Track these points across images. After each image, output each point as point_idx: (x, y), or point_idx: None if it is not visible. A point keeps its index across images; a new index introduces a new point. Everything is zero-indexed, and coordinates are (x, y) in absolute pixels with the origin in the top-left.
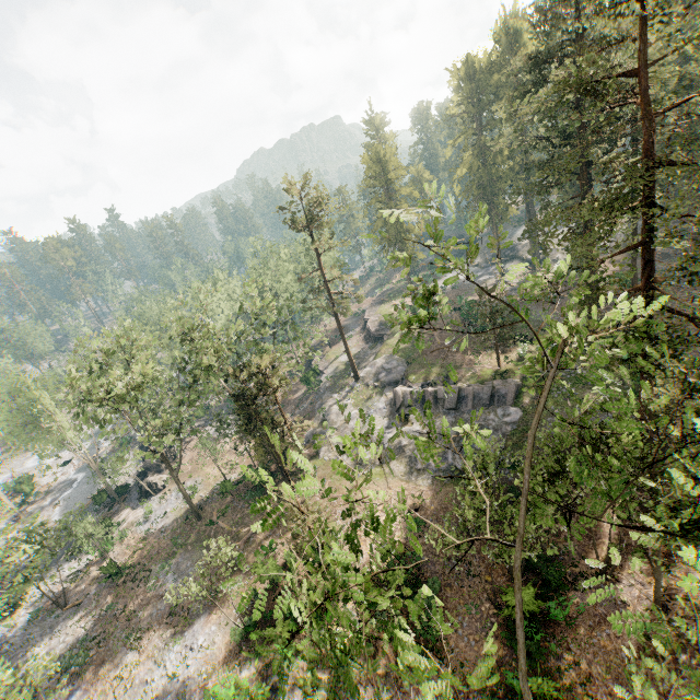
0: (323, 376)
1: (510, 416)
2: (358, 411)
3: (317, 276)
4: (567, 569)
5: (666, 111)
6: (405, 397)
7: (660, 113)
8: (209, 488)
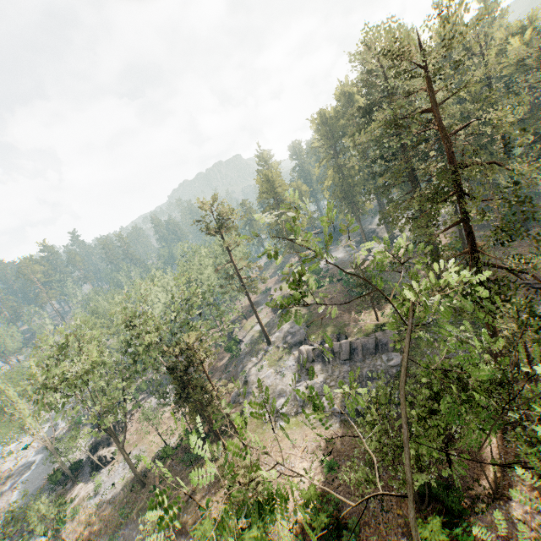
0: (242, 344)
1: (393, 360)
2: (272, 370)
3: (231, 266)
4: (464, 493)
5: (455, 132)
6: (308, 354)
7: (451, 134)
8: (152, 454)
